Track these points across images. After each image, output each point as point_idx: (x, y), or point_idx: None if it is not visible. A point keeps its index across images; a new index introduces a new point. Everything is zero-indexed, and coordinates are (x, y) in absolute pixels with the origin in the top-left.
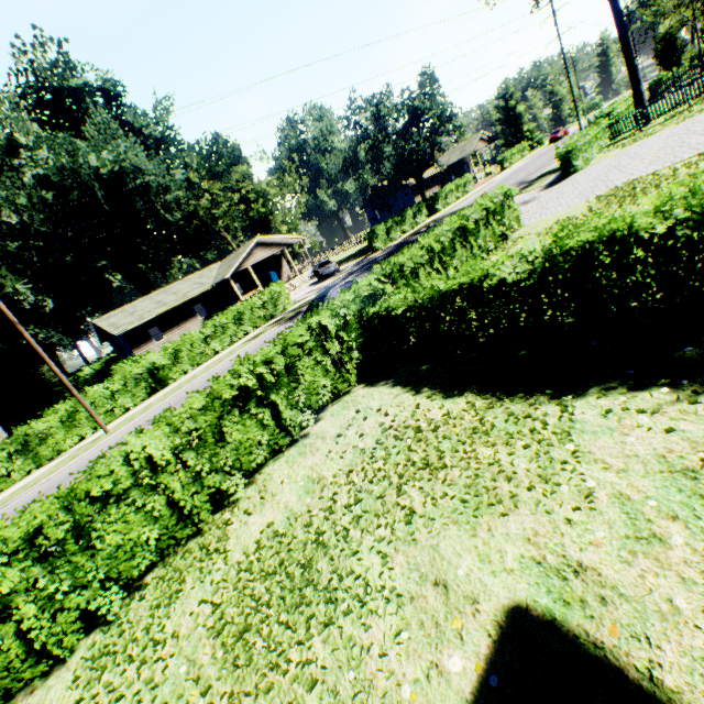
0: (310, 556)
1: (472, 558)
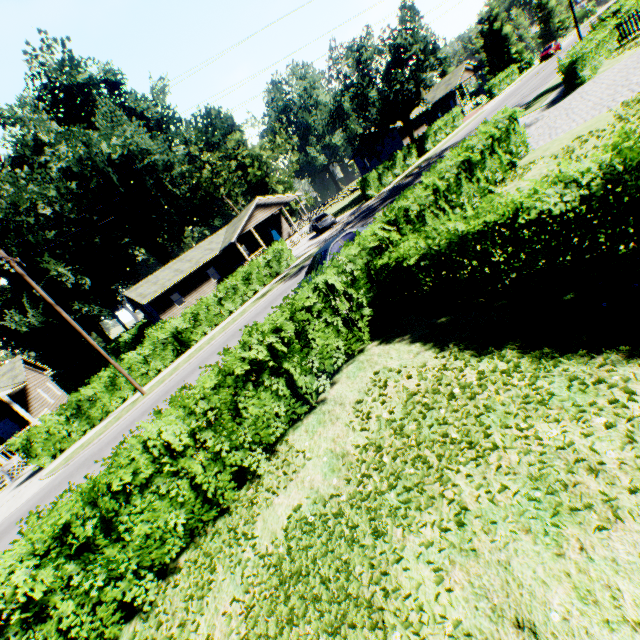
0: (345, 555)
1: (566, 592)
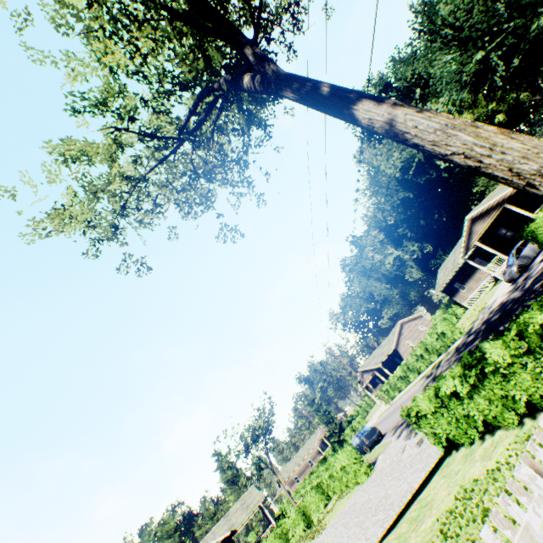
0: None
1: None
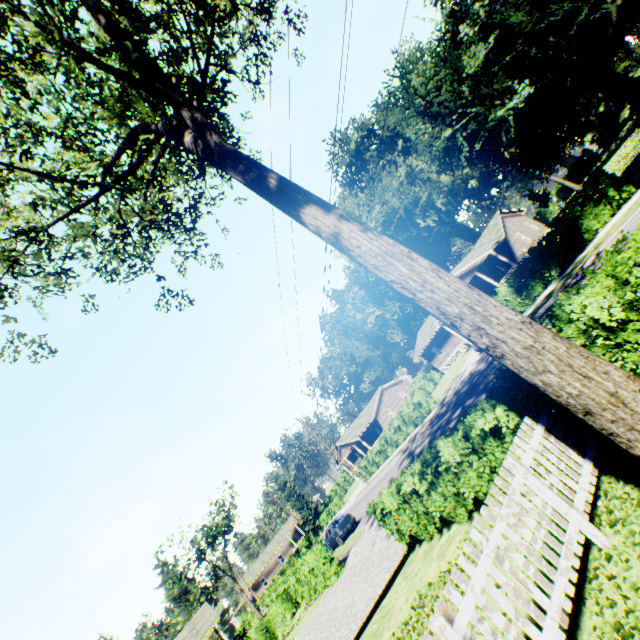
0: None
1: None
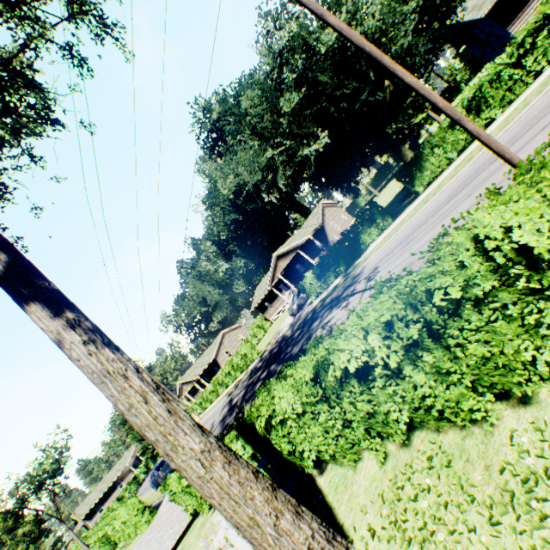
0: None
1: None
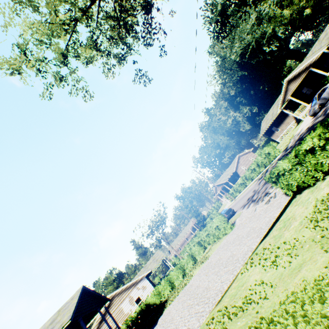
0: None
1: None
